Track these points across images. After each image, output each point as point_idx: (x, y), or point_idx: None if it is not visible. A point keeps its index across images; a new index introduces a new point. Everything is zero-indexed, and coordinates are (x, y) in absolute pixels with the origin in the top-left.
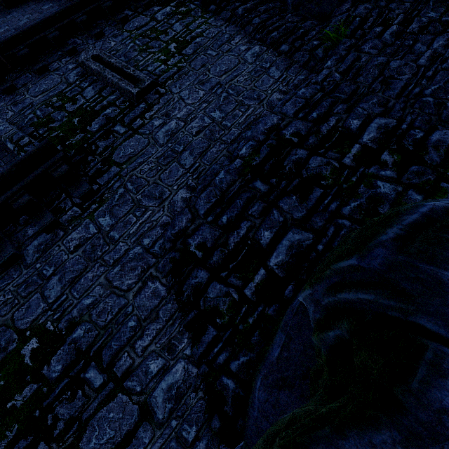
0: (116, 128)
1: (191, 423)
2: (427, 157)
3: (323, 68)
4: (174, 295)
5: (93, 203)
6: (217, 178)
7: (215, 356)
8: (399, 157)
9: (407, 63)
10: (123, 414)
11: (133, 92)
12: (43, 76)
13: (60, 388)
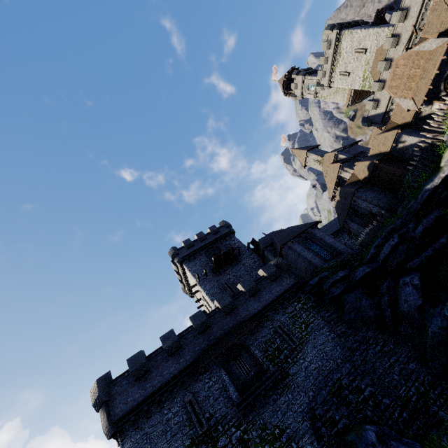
0: (288, 359)
1: None
2: (381, 406)
3: (355, 353)
4: (311, 427)
5: (286, 388)
6: (322, 392)
7: None
8: (373, 403)
9: (382, 365)
10: None
11: (293, 347)
12: (262, 329)
13: (286, 445)
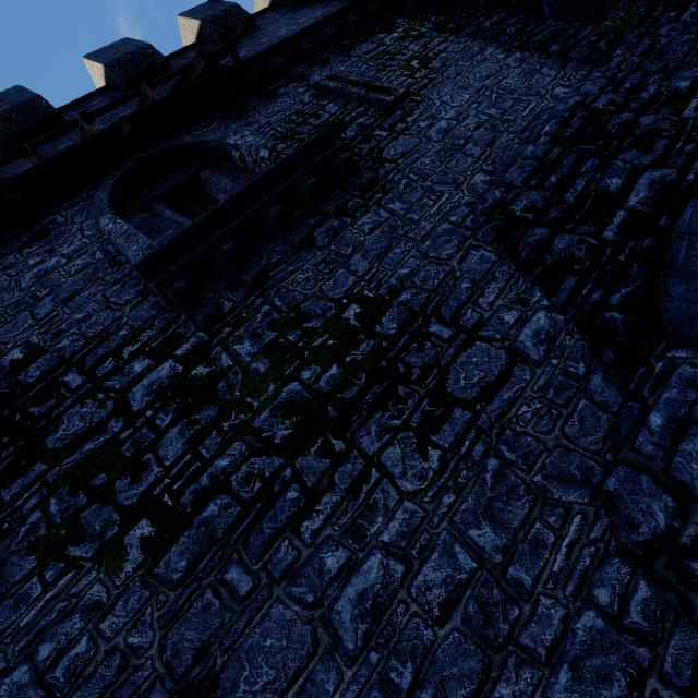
0: (376, 133)
1: (576, 360)
2: None
3: (610, 60)
4: (507, 258)
5: (376, 194)
6: (526, 152)
7: (583, 300)
8: None
9: None
10: (488, 358)
11: (388, 100)
12: (272, 101)
13: (403, 342)
